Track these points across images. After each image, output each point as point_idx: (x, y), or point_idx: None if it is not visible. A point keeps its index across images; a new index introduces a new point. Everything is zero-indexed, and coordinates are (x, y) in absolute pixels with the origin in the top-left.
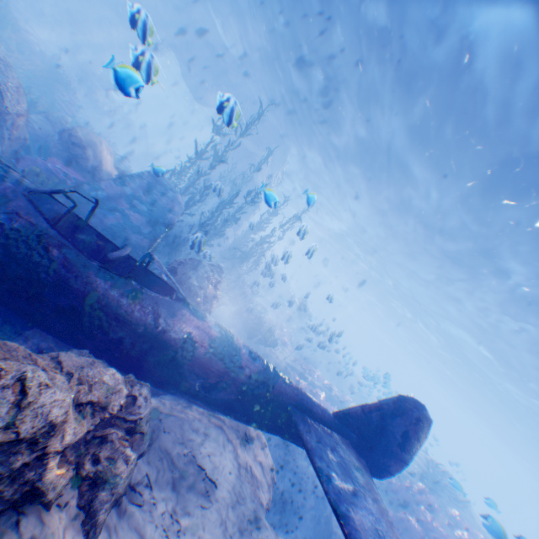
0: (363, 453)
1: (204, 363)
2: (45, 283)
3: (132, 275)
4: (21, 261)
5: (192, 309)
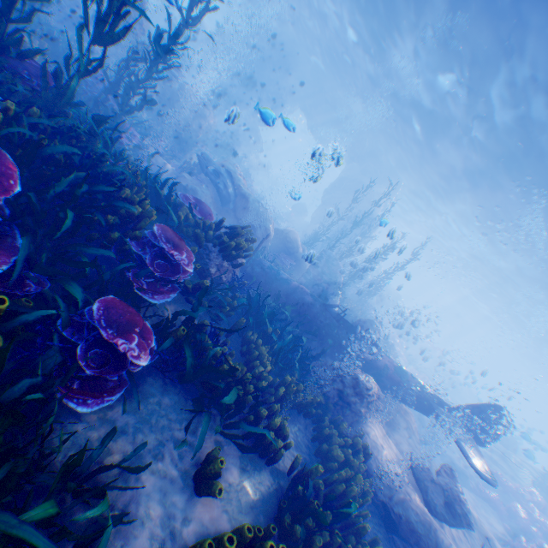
0: (469, 430)
1: (390, 376)
2: (335, 342)
3: (363, 339)
4: (328, 334)
5: (384, 352)
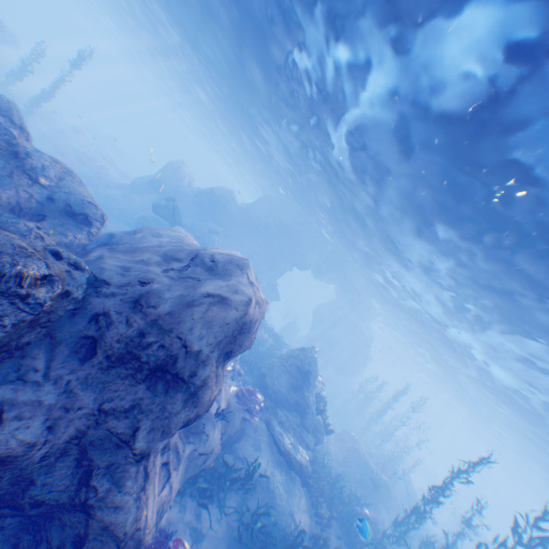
0: None
1: None
2: None
3: None
4: None
5: None
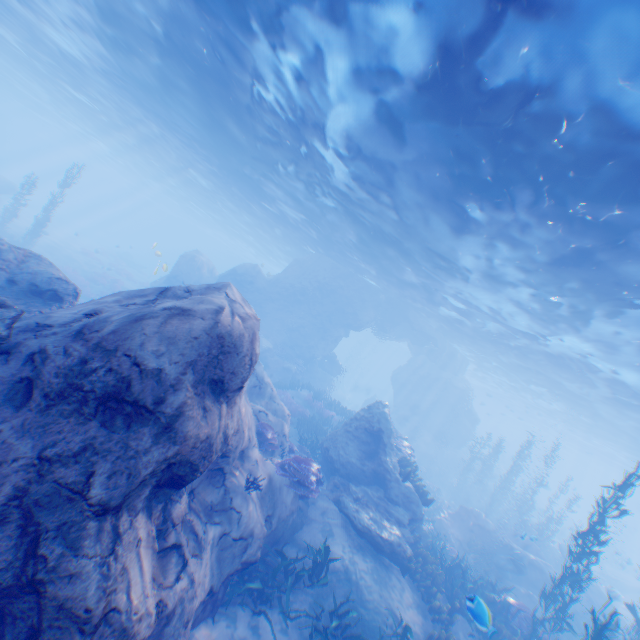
0: None
1: None
2: None
3: None
4: None
5: None
